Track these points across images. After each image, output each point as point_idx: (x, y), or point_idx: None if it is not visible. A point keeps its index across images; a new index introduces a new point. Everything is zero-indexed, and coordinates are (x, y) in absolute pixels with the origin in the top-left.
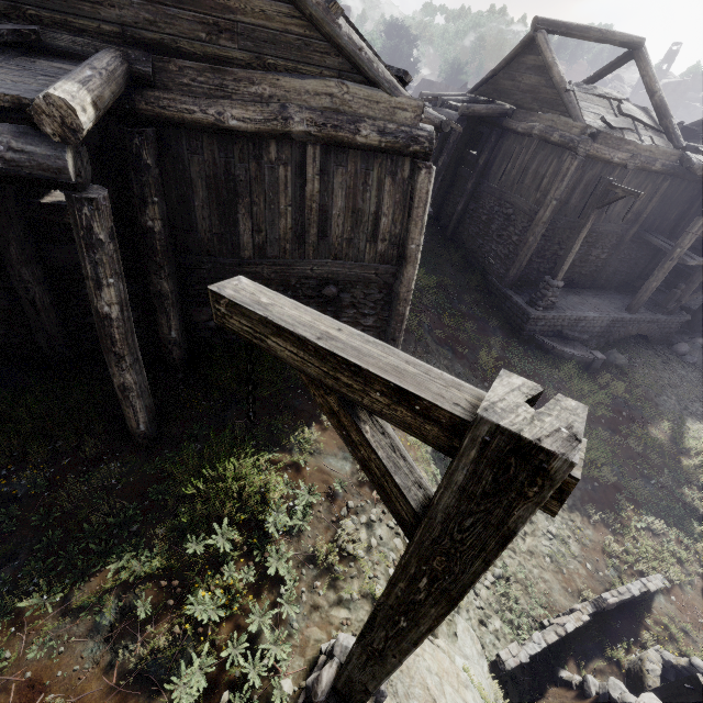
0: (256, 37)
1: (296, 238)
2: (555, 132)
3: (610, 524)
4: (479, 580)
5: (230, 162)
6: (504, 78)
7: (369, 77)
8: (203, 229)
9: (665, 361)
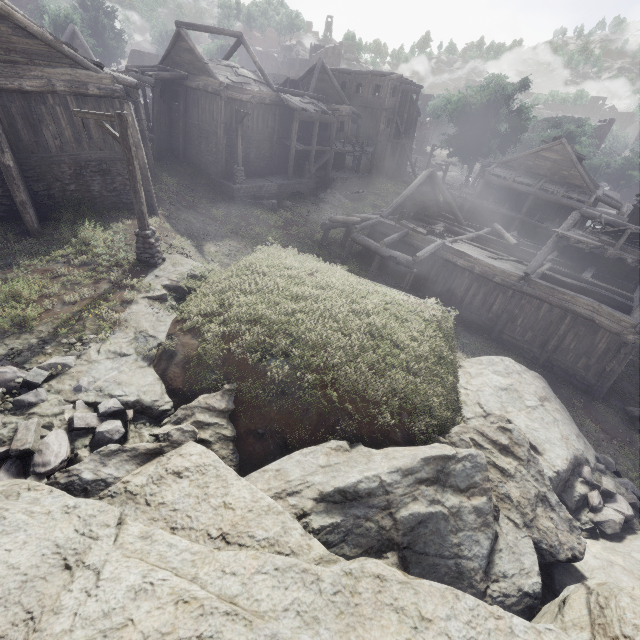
0: (27, 53)
1: (77, 141)
2: (209, 87)
3: None
4: None
5: (31, 106)
6: (175, 55)
7: (84, 67)
8: (26, 140)
9: (313, 203)
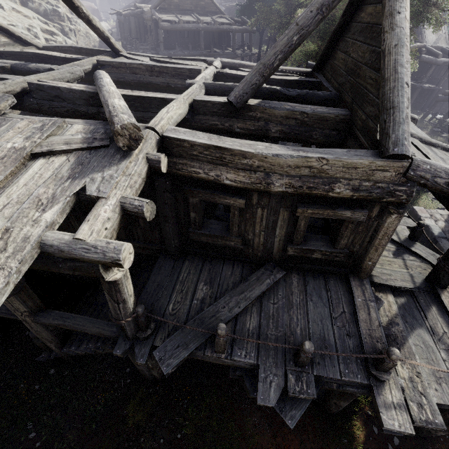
0: None
1: None
2: None
3: None
4: None
5: None
6: None
7: None
8: None
9: None
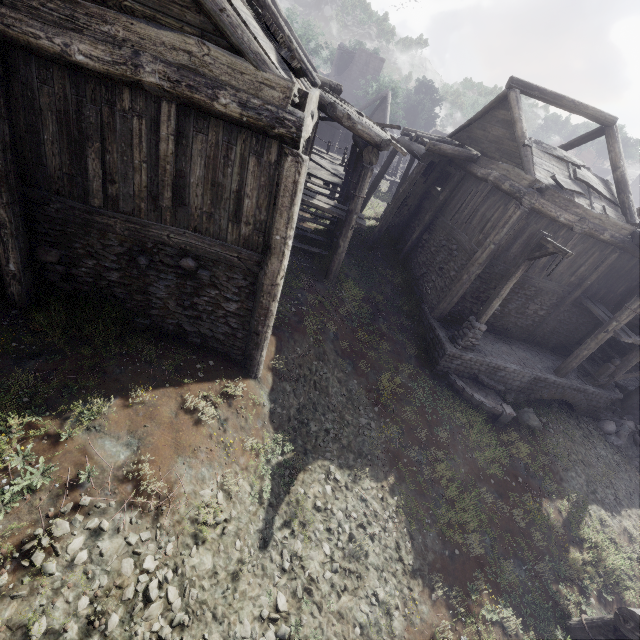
0: None
1: (151, 199)
2: (507, 181)
3: (454, 605)
4: (253, 635)
5: (81, 100)
6: (478, 127)
7: (233, 43)
8: (53, 165)
9: (585, 435)
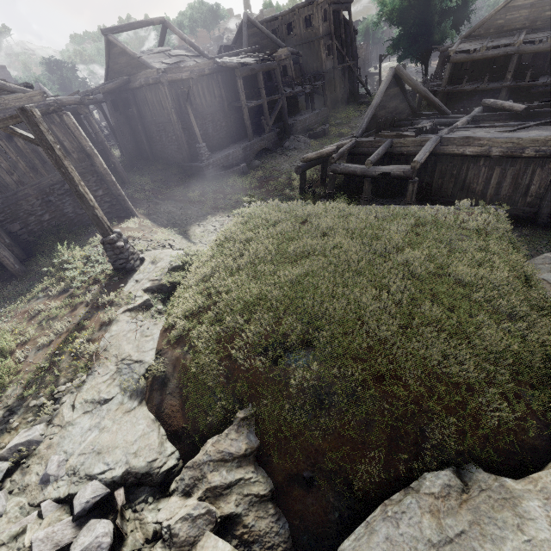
0: None
1: (32, 170)
2: (149, 79)
3: None
4: None
5: None
6: (113, 65)
7: (9, 91)
8: None
9: (281, 154)
